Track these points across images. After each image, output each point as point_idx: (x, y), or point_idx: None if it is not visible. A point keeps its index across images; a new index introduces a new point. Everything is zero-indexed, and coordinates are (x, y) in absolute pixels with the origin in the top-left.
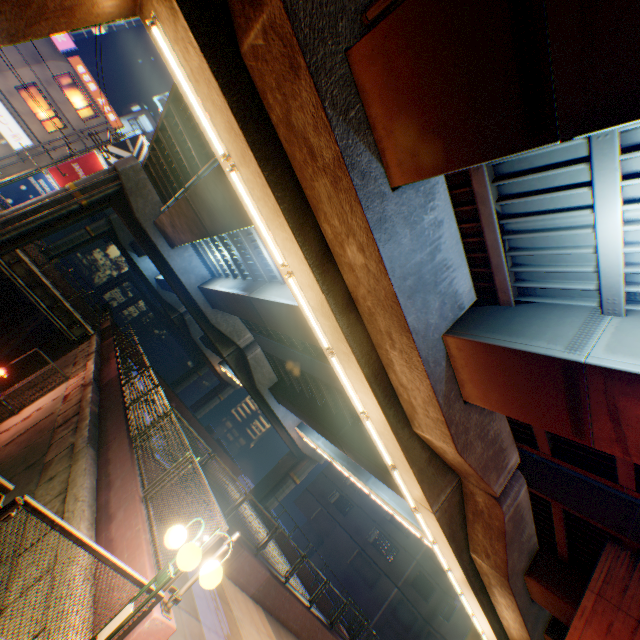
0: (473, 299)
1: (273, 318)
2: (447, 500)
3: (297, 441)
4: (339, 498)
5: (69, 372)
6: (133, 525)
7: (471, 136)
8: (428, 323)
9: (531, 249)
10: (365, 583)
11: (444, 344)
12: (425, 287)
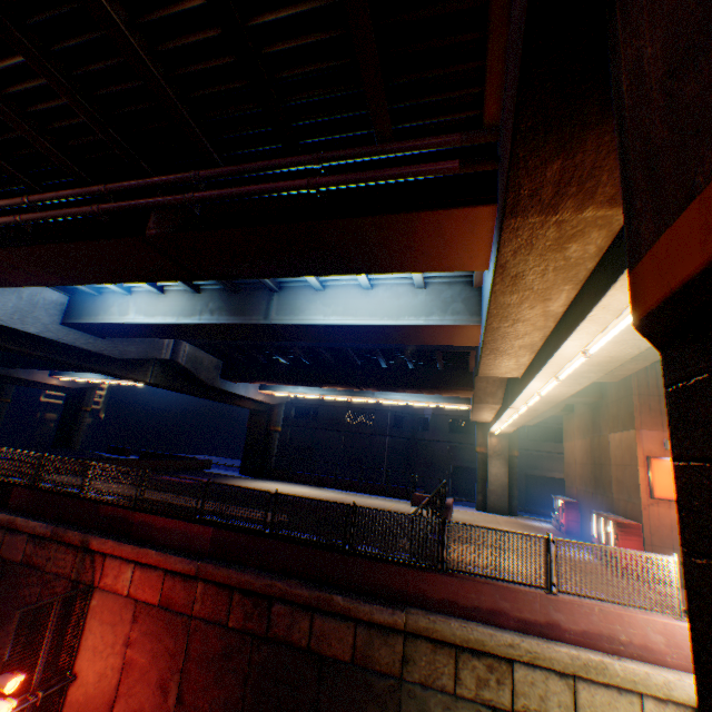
0: None
1: (323, 335)
2: None
3: (266, 401)
4: (300, 411)
5: (52, 580)
6: (588, 612)
7: None
8: None
9: None
10: (365, 451)
11: None
12: None
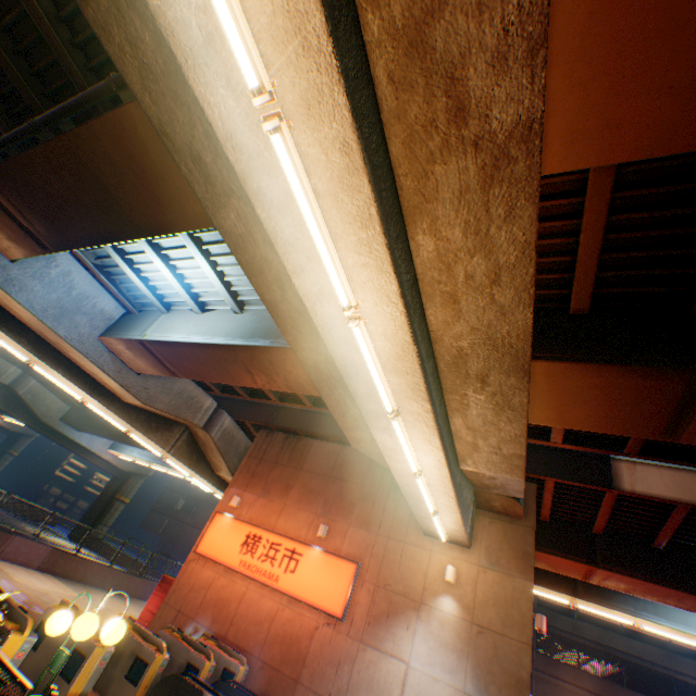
0: (124, 312)
1: None
2: (180, 442)
3: (115, 462)
4: (188, 503)
5: None
6: None
7: (27, 245)
8: (82, 332)
9: (128, 283)
10: None
11: (106, 342)
12: (70, 312)
